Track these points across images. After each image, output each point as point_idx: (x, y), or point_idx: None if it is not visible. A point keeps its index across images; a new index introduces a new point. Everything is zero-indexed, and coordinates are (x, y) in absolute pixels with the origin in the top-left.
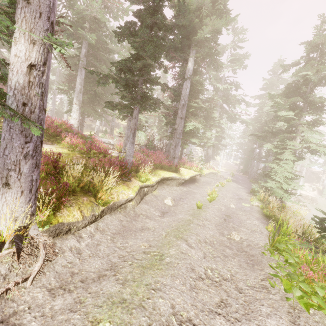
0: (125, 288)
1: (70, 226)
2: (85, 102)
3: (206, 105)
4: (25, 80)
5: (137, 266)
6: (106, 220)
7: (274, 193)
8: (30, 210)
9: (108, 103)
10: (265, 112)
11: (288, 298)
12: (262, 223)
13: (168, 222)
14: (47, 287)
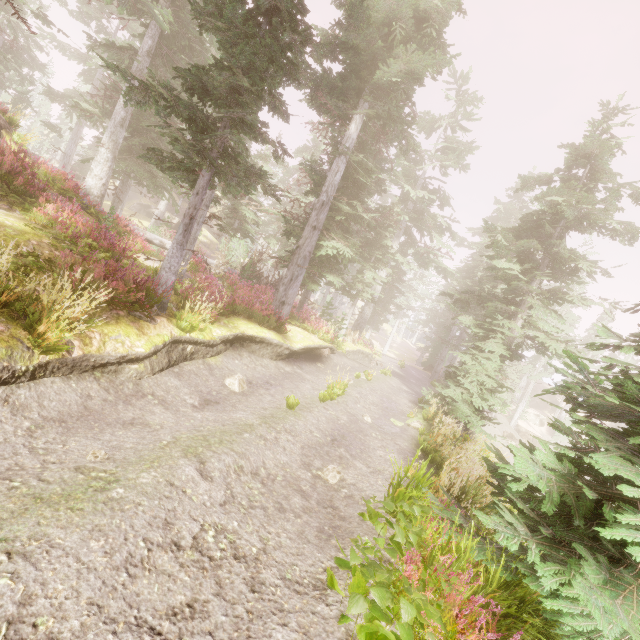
0: None
1: None
2: (135, 151)
3: (370, 216)
4: None
5: (24, 494)
6: (45, 388)
7: (456, 410)
8: None
9: (150, 150)
10: (486, 262)
11: (344, 617)
12: (404, 461)
13: (201, 421)
14: None
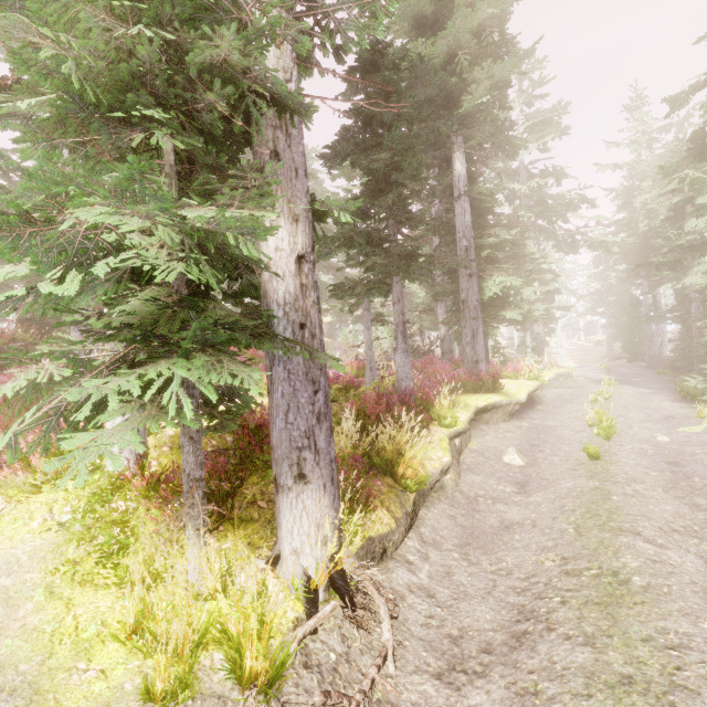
0: (602, 652)
1: (383, 544)
2: None
3: (513, 234)
4: (296, 285)
5: (582, 604)
6: (428, 521)
7: None
8: (336, 519)
9: (335, 287)
10: (640, 208)
11: None
12: None
13: (550, 503)
14: (427, 671)
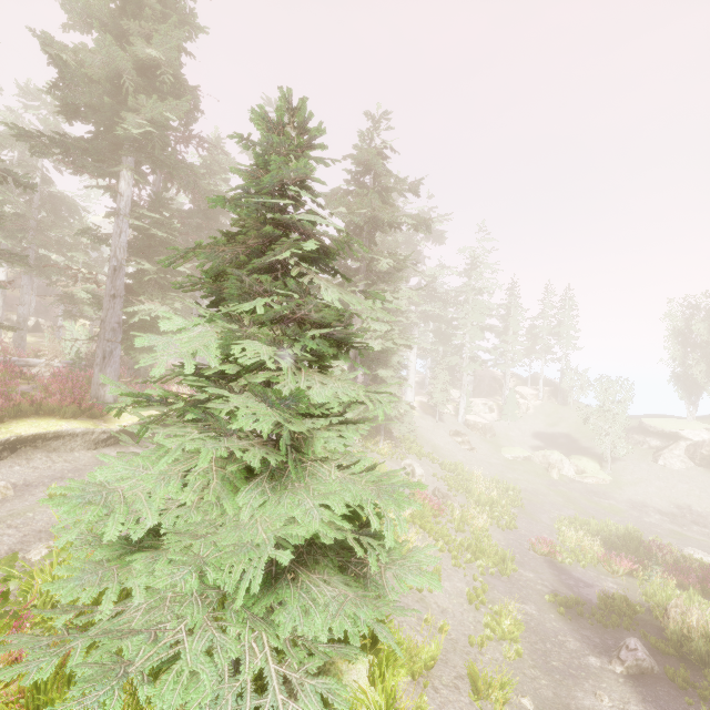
0: None
1: None
2: None
3: (188, 267)
4: None
5: None
6: None
7: None
8: None
9: None
10: None
11: None
12: None
13: None
14: None
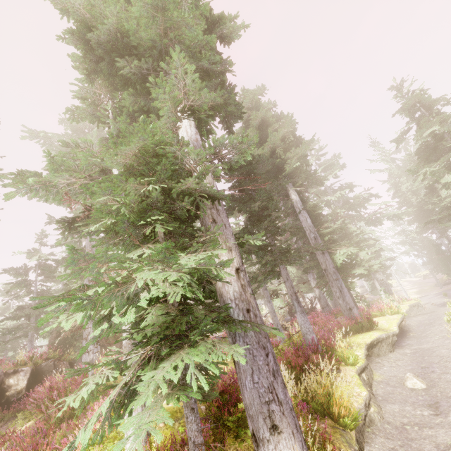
0: None
1: None
2: None
3: (339, 224)
4: (239, 286)
5: None
6: None
7: None
8: None
9: None
10: (407, 191)
11: None
12: None
13: None
14: None
